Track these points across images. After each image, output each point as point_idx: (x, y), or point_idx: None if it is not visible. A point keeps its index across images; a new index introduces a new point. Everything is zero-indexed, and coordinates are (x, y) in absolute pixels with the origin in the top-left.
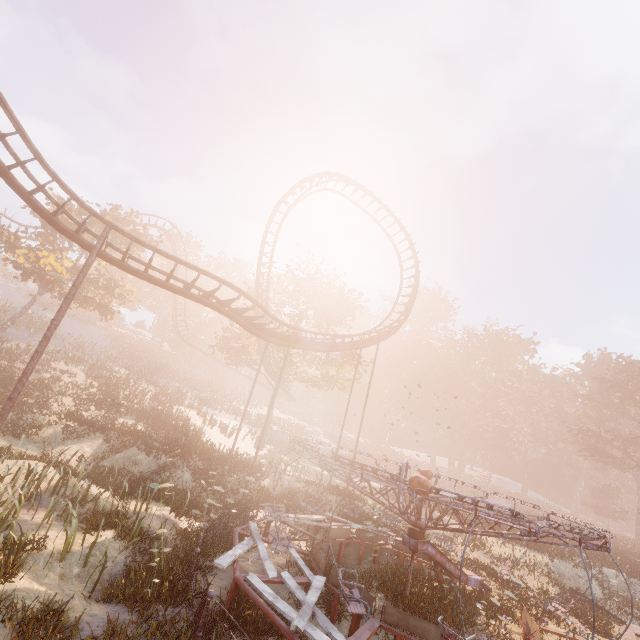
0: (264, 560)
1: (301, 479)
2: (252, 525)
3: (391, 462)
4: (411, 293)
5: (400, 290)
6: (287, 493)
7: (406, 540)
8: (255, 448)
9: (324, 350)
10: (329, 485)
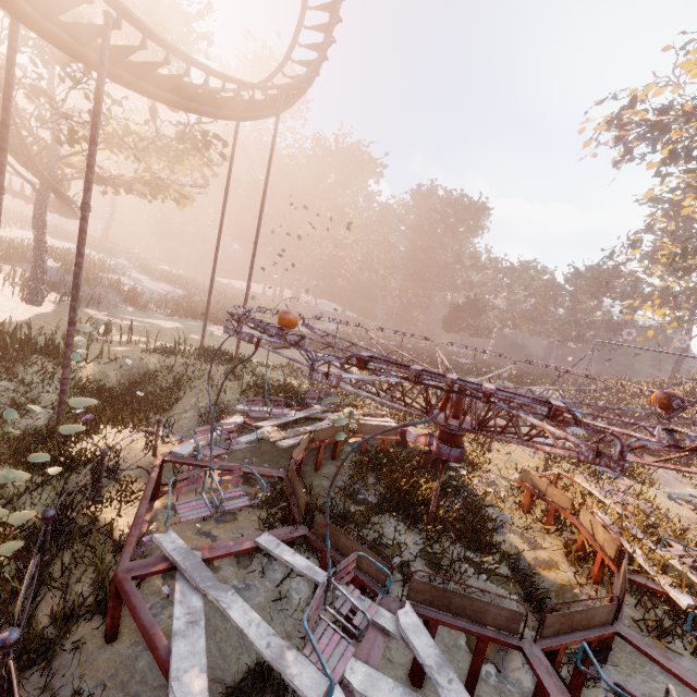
0: (281, 663)
1: (149, 349)
2: (168, 545)
3: (232, 298)
4: (332, 21)
5: (304, 11)
6: (133, 376)
7: (444, 452)
8: (25, 303)
9: (180, 105)
10: (201, 351)
